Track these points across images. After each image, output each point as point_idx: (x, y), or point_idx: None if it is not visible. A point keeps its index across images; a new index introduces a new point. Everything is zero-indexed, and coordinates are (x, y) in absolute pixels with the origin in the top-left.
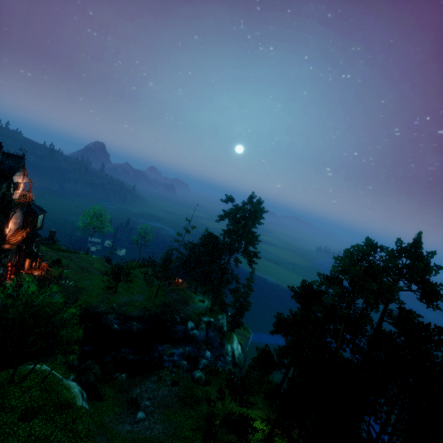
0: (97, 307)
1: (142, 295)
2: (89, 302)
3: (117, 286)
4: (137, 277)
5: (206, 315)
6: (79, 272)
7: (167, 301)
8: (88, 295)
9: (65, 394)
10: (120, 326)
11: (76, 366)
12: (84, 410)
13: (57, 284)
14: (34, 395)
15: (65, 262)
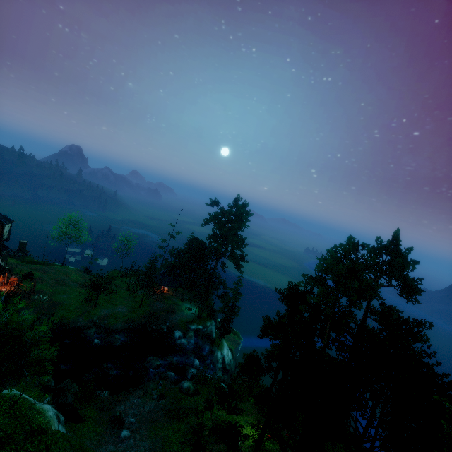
0: (76, 322)
1: (125, 306)
2: (66, 317)
3: (97, 298)
4: (119, 288)
5: (194, 323)
6: (55, 285)
7: (153, 311)
8: (65, 309)
9: (38, 419)
10: (101, 340)
11: (52, 387)
12: (60, 434)
13: (29, 299)
14: (1, 424)
15: (38, 275)
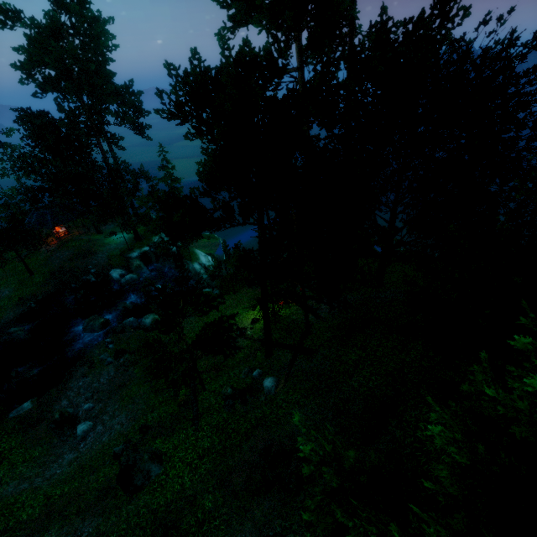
0: None
1: (5, 288)
2: None
3: None
4: None
5: (134, 249)
6: None
7: (56, 268)
8: None
9: None
10: None
11: None
12: None
13: None
14: None
15: None
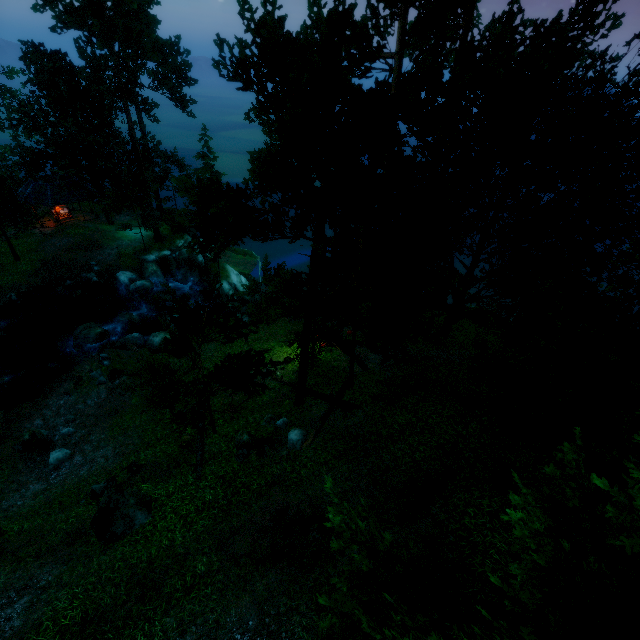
0: None
1: None
2: None
3: None
4: None
5: (152, 251)
6: None
7: (50, 257)
8: None
9: None
10: None
11: None
12: None
13: None
14: None
15: None
